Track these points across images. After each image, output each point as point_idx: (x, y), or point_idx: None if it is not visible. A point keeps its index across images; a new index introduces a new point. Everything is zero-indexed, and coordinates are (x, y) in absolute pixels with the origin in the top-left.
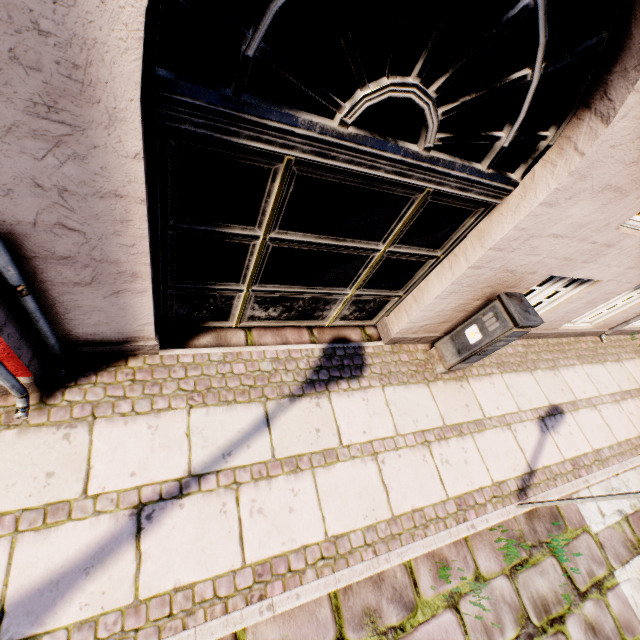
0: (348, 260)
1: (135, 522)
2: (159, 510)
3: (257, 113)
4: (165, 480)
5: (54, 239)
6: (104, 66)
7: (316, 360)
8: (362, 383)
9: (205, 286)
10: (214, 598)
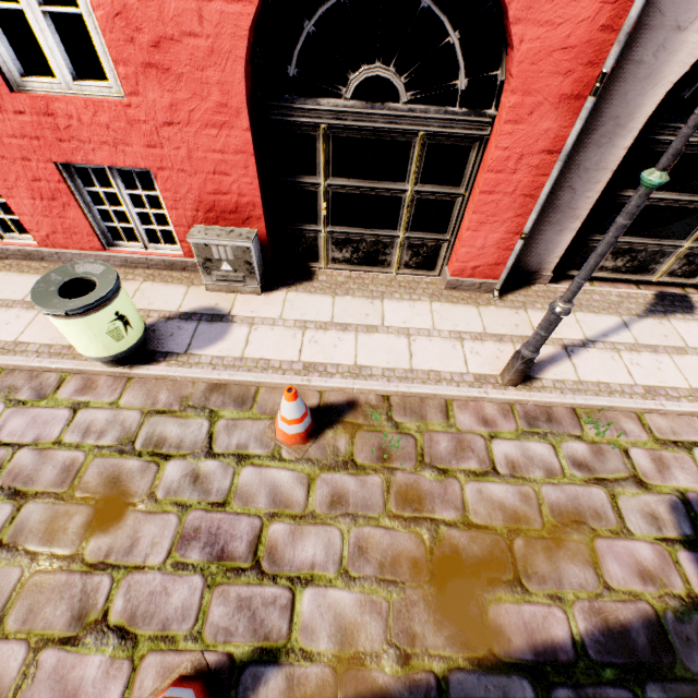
0: (694, 213)
1: (565, 352)
2: (575, 350)
3: (677, 122)
4: (573, 339)
5: (561, 196)
6: (639, 113)
7: (650, 300)
8: (694, 317)
9: (587, 238)
10: (622, 392)
